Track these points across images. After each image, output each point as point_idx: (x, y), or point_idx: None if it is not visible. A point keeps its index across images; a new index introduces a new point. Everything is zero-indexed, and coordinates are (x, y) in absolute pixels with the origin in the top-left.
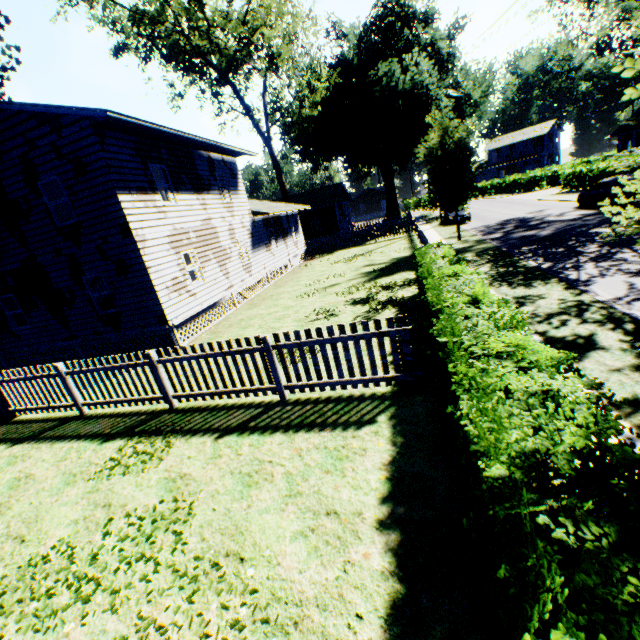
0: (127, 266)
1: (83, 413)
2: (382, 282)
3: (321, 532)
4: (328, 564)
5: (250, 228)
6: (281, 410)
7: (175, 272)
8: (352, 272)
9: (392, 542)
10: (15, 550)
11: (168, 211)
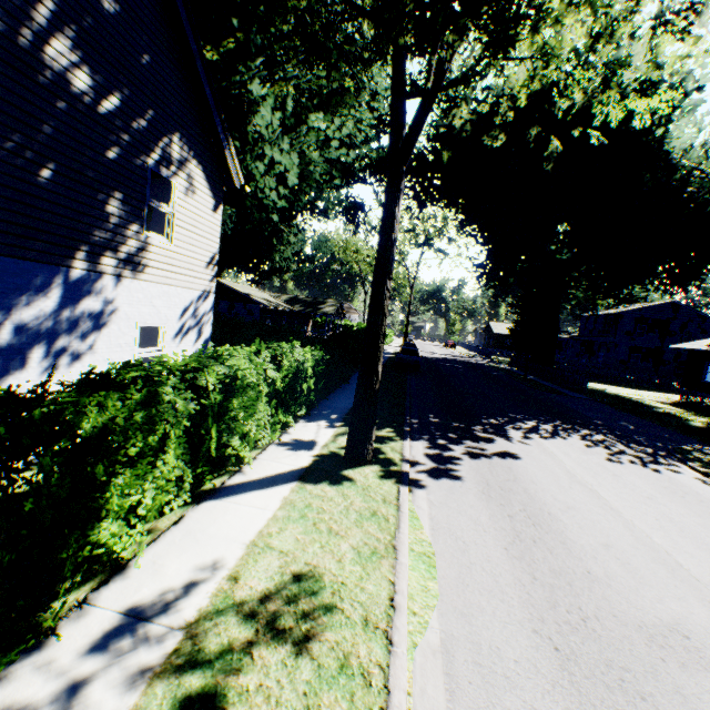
0: None
1: None
2: None
3: None
4: None
5: None
6: None
7: None
8: None
9: None
10: None
11: None
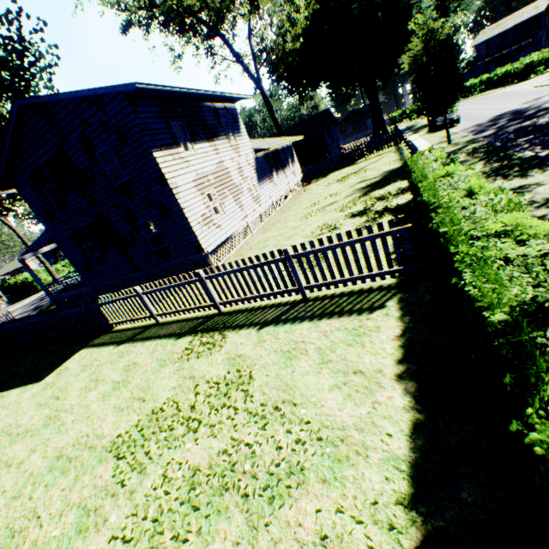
0: (168, 210)
1: (158, 321)
2: (376, 194)
3: (351, 385)
4: (360, 404)
5: (254, 164)
6: (304, 306)
7: (203, 210)
8: (347, 190)
9: (409, 388)
10: (141, 406)
11: (190, 160)
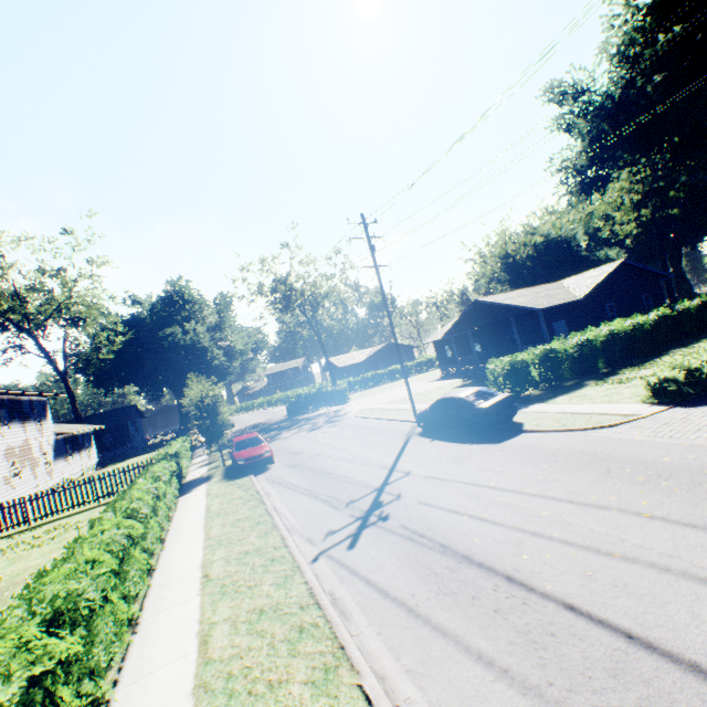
0: None
1: None
2: None
3: None
4: None
5: (54, 444)
6: (100, 504)
7: (7, 472)
8: None
9: None
10: None
11: (6, 435)
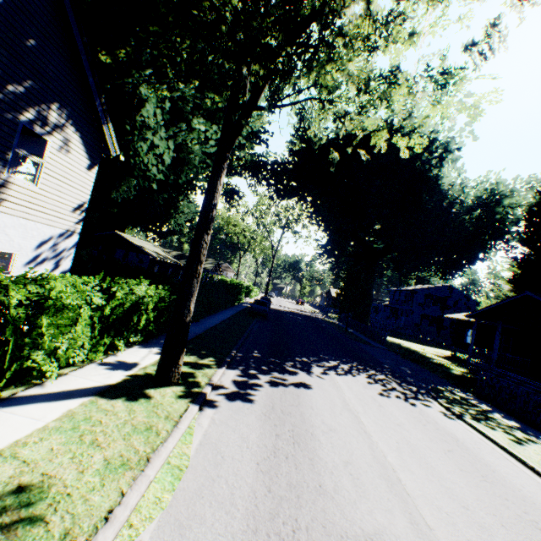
0: None
1: None
2: None
3: None
4: None
5: None
6: None
7: None
8: None
9: None
10: None
11: None
